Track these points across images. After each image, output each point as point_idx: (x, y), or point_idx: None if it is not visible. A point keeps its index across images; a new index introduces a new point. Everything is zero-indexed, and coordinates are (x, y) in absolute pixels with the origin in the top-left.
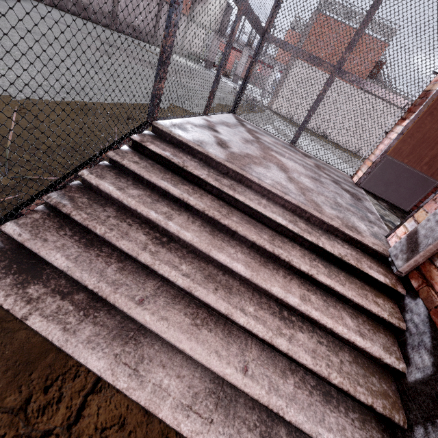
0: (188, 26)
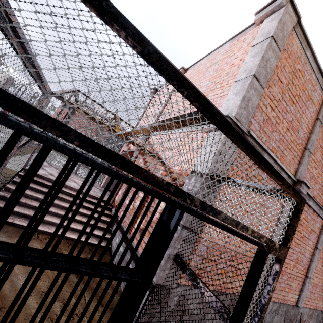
0: None
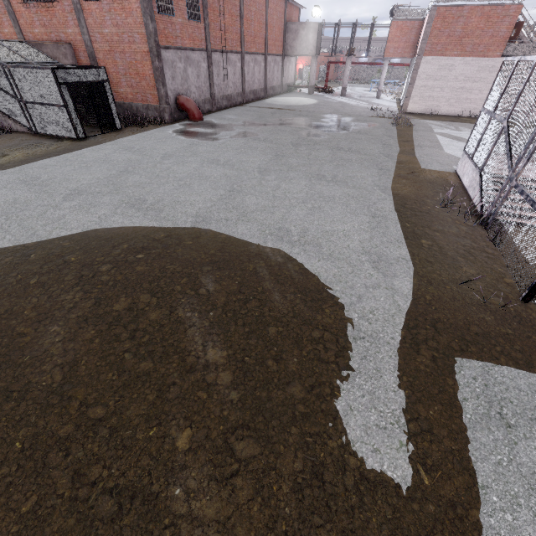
0: (283, 63)
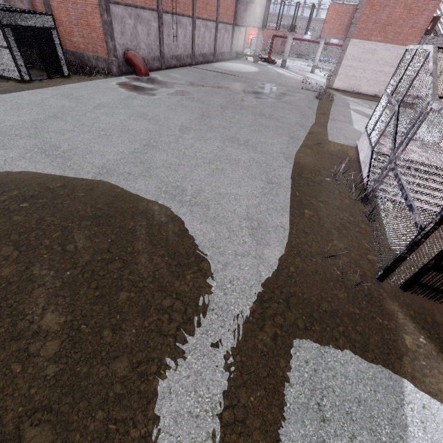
0: (234, 31)
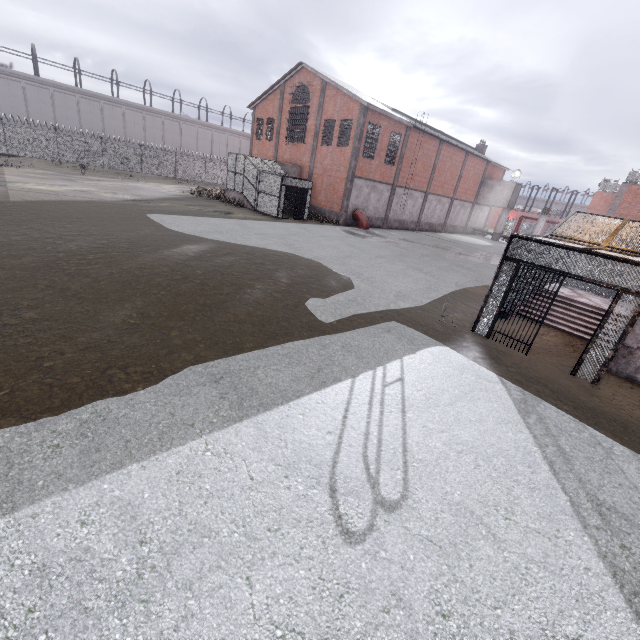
0: (473, 209)
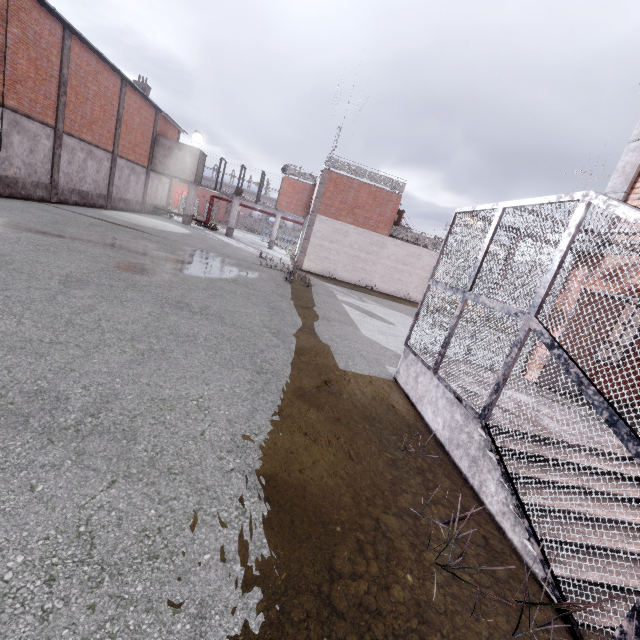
0: (149, 177)
